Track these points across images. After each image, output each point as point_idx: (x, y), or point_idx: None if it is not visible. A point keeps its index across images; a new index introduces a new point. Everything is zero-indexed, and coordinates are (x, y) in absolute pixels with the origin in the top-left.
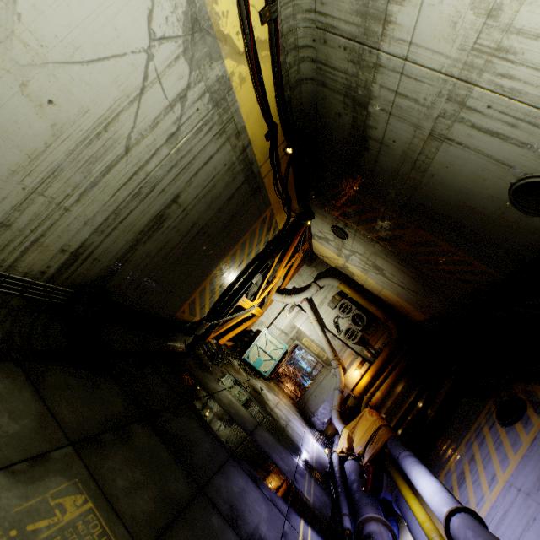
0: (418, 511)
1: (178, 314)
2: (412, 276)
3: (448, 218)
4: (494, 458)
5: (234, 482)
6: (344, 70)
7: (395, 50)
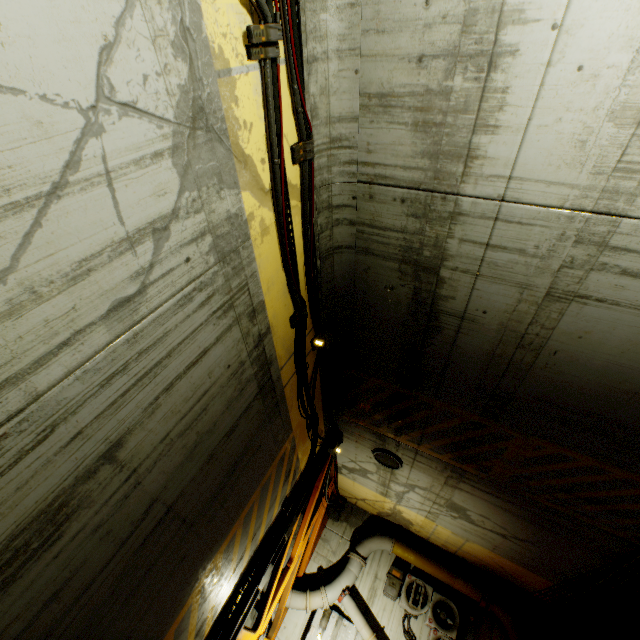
0: None
1: None
2: (521, 514)
3: (586, 413)
4: None
5: None
6: (401, 228)
7: (484, 190)
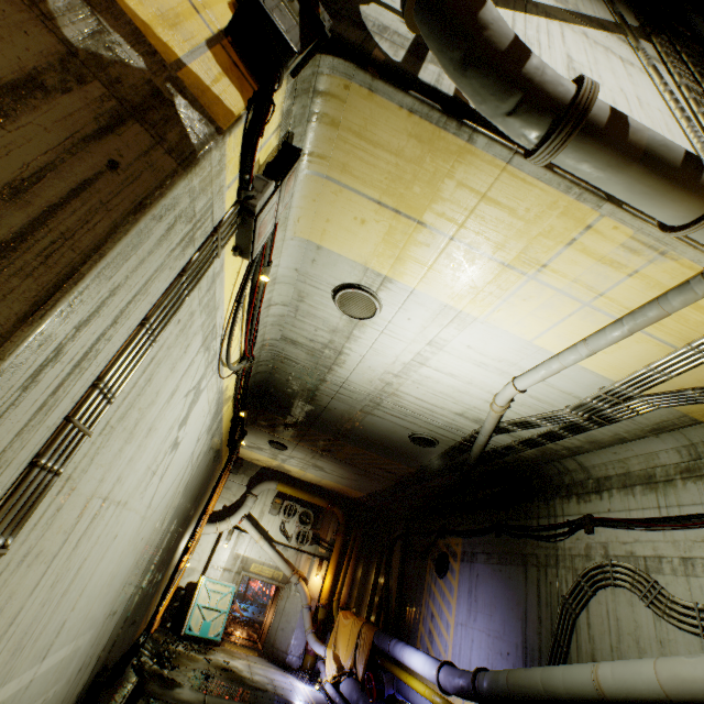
0: (418, 686)
1: (136, 634)
2: (351, 471)
3: (376, 443)
4: (444, 608)
5: None
6: (297, 375)
7: (336, 379)
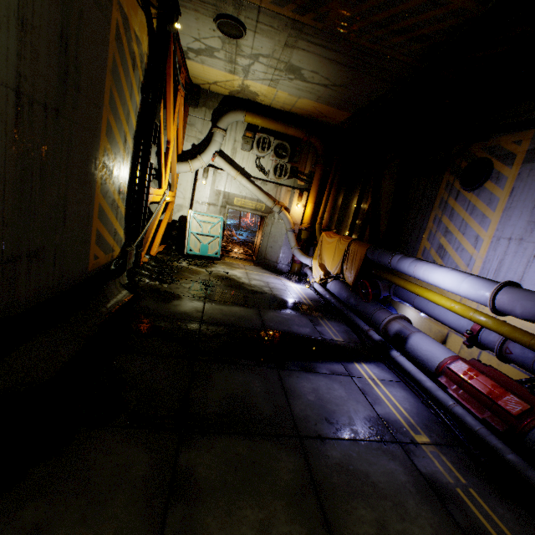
0: (440, 300)
1: (91, 265)
2: (343, 63)
3: None
4: (471, 223)
5: (304, 392)
6: None
7: None
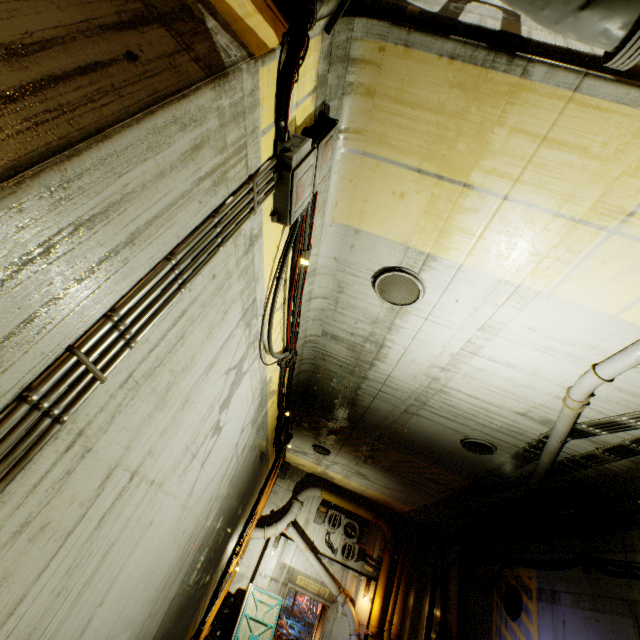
0: None
1: None
2: (396, 480)
3: (423, 449)
4: None
5: None
6: (339, 373)
7: (378, 375)
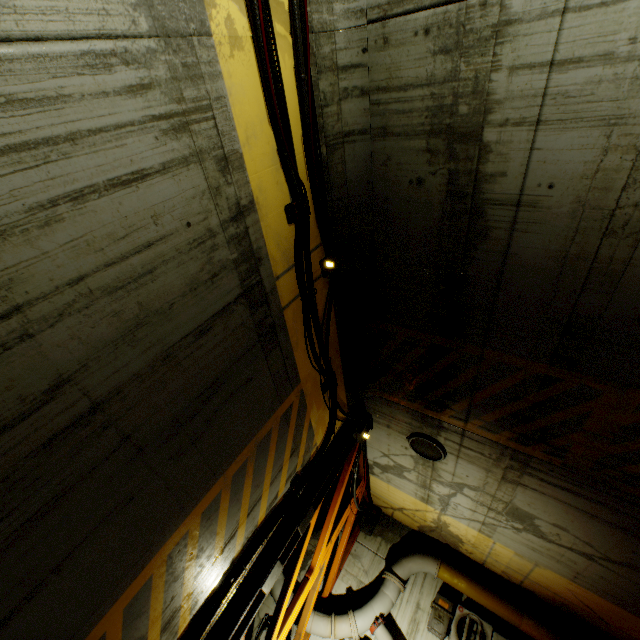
0: None
1: None
2: (615, 521)
3: None
4: None
5: None
6: (427, 78)
7: None
